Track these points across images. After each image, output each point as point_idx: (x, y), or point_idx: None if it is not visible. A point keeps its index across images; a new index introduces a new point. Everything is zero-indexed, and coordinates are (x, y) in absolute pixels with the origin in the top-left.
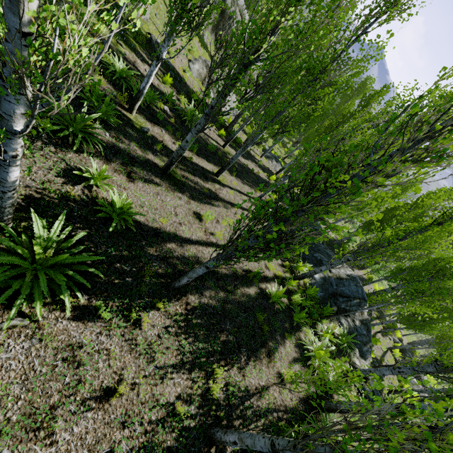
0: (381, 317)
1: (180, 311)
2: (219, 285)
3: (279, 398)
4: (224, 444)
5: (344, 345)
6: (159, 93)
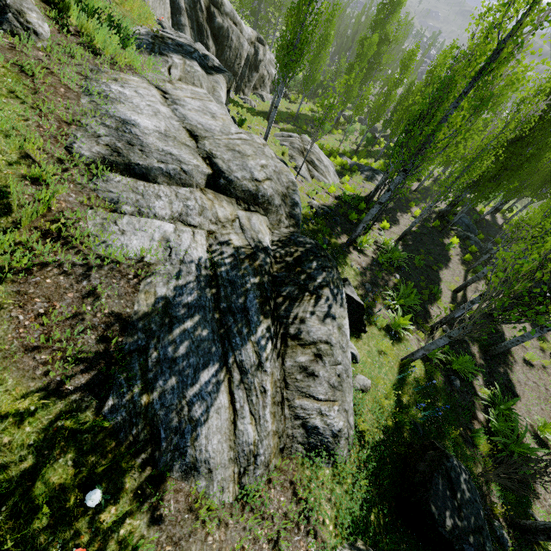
0: None
1: None
2: None
3: None
4: None
5: None
6: (377, 265)
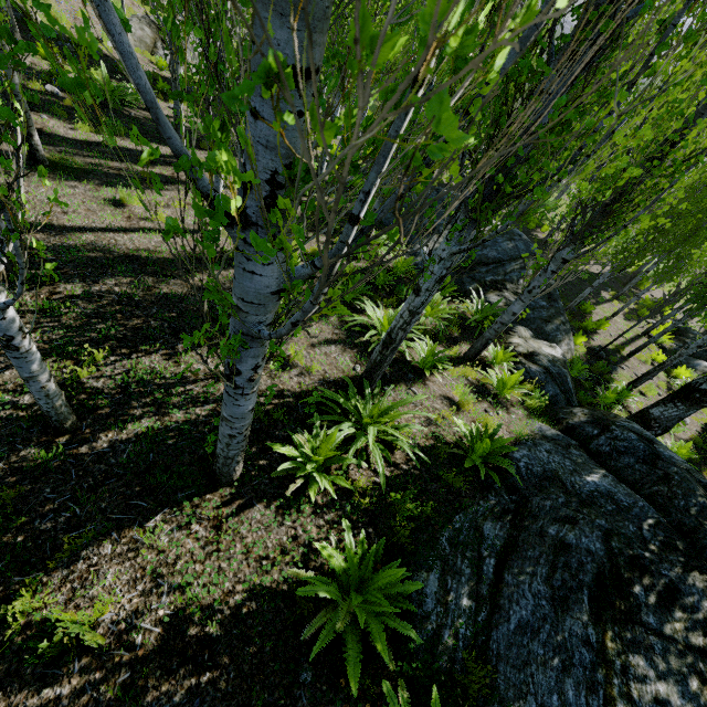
0: (619, 294)
1: (30, 302)
2: (145, 271)
3: (268, 383)
4: (44, 413)
5: (473, 319)
6: (37, 74)
